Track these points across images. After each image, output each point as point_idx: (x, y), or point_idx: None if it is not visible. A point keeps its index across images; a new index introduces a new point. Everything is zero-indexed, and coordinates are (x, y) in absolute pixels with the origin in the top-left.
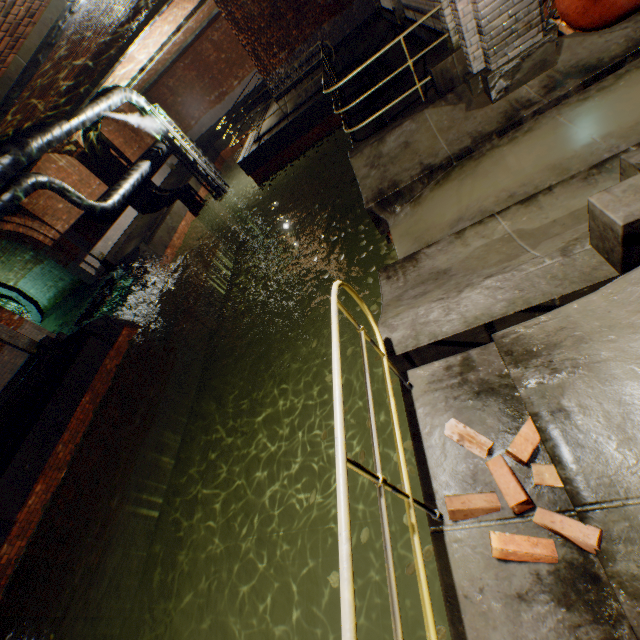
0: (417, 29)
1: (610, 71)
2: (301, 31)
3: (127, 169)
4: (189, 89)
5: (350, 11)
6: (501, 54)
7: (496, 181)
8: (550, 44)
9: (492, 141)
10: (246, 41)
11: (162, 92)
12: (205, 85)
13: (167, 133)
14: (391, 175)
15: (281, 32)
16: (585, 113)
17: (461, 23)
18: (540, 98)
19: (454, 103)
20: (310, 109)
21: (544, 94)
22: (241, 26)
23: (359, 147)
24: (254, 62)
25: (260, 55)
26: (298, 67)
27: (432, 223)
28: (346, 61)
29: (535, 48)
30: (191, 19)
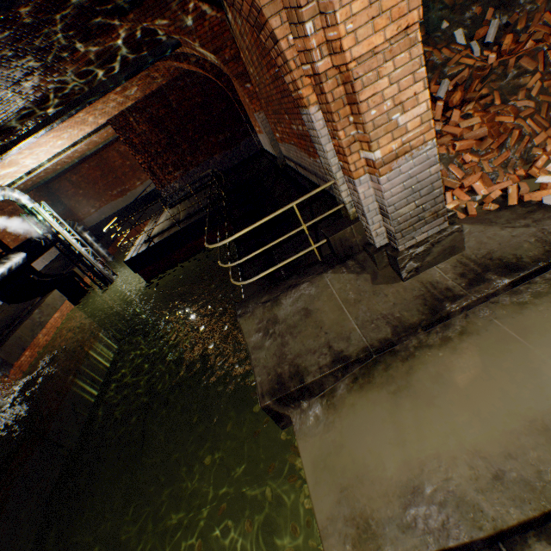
0: (300, 178)
1: (537, 273)
2: (195, 157)
3: (1, 255)
4: (92, 184)
5: (238, 148)
6: (409, 236)
7: (454, 422)
8: (458, 232)
9: (417, 333)
10: (143, 160)
11: (64, 184)
12: (109, 182)
13: (51, 227)
14: (292, 353)
15: (177, 156)
16: (537, 328)
17: (362, 203)
18: (463, 289)
19: (357, 271)
20: (201, 219)
21: (466, 285)
22: (139, 148)
23: (249, 301)
24: (150, 176)
25: (156, 171)
26: (192, 183)
27: (365, 467)
28: (235, 183)
29: (444, 235)
30: (89, 138)
